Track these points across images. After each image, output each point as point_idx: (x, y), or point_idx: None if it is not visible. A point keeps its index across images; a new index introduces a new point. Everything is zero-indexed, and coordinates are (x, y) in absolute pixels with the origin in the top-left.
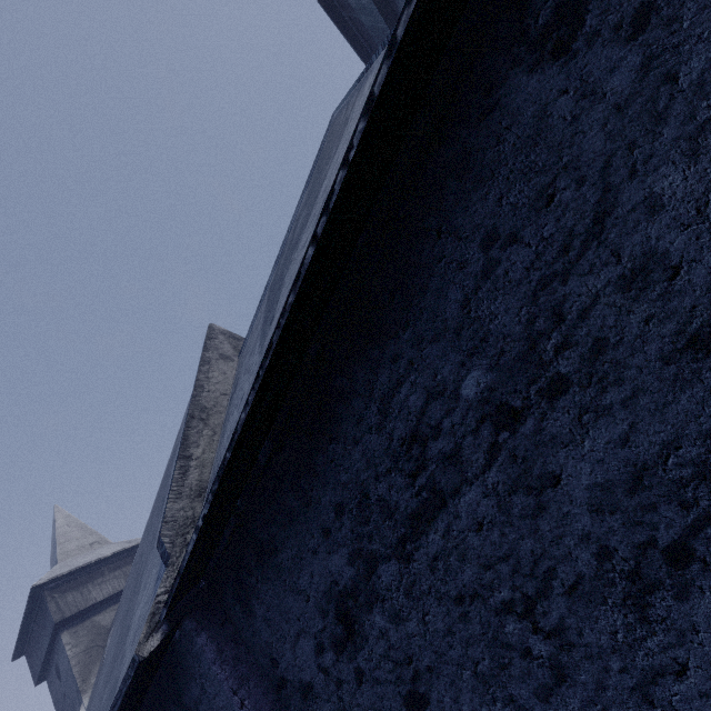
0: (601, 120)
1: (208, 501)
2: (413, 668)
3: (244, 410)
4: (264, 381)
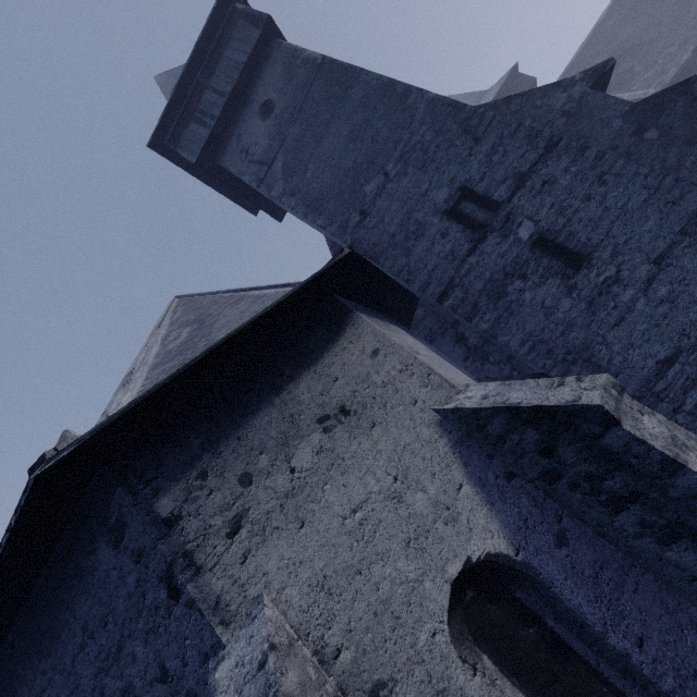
0: (124, 596)
1: None
2: None
3: None
4: None
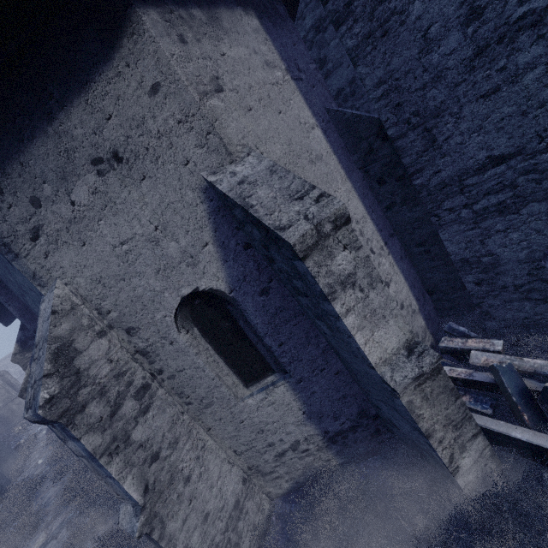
0: None
1: None
2: None
3: None
4: None
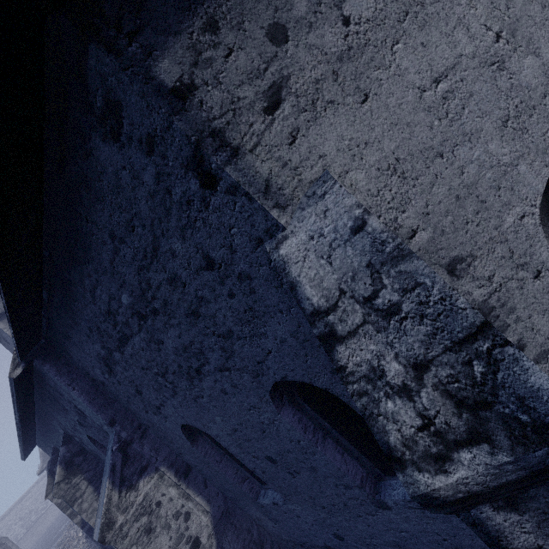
0: (145, 197)
1: (10, 328)
2: (135, 384)
3: (3, 300)
4: (7, 288)
